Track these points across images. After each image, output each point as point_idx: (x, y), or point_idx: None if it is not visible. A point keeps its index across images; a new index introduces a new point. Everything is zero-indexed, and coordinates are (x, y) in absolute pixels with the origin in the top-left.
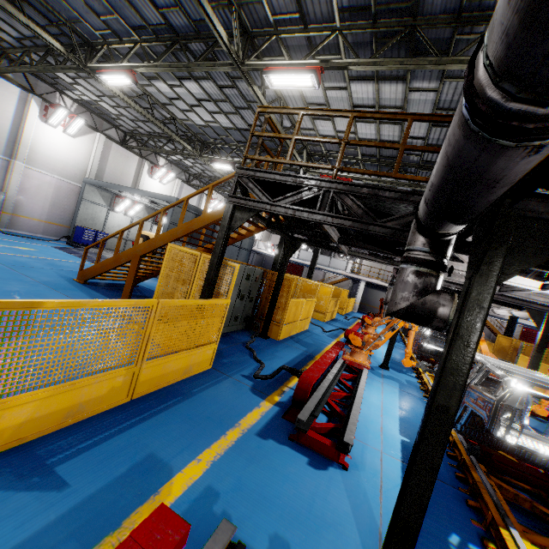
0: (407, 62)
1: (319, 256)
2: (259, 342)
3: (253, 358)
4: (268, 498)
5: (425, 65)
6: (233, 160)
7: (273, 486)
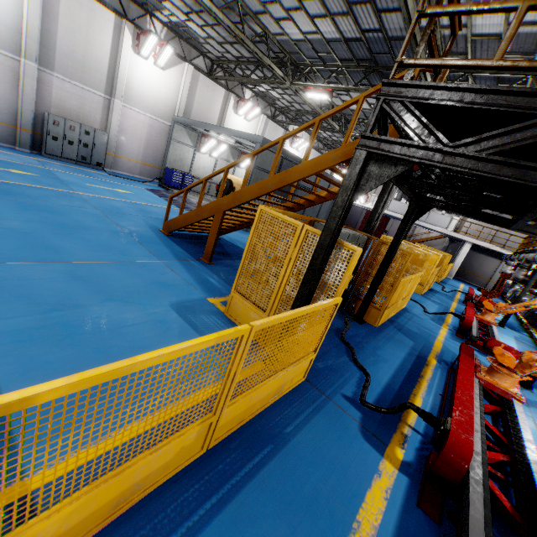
0: None
1: None
2: (354, 330)
3: (353, 362)
4: None
5: None
6: (332, 87)
7: None
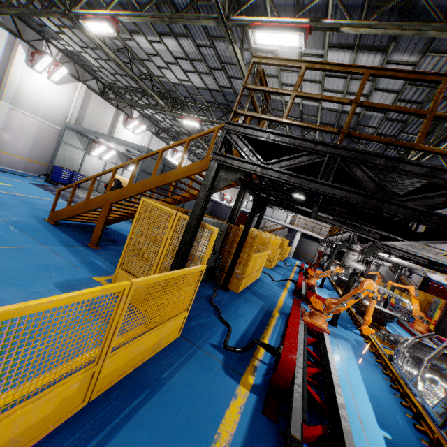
0: (405, 27)
1: None
2: (221, 296)
3: (219, 319)
4: None
5: (426, 31)
6: (201, 118)
7: None
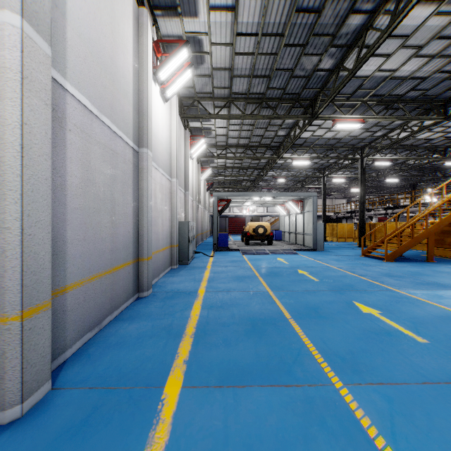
0: None
1: None
2: None
3: None
4: None
5: None
6: (310, 157)
7: None
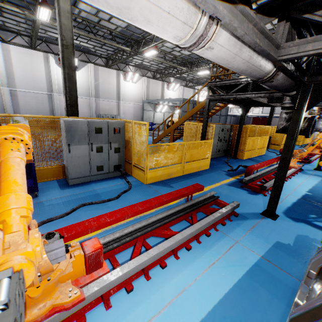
0: None
1: (279, 108)
2: (232, 160)
3: (228, 166)
4: (229, 197)
5: None
6: (209, 67)
7: (232, 195)
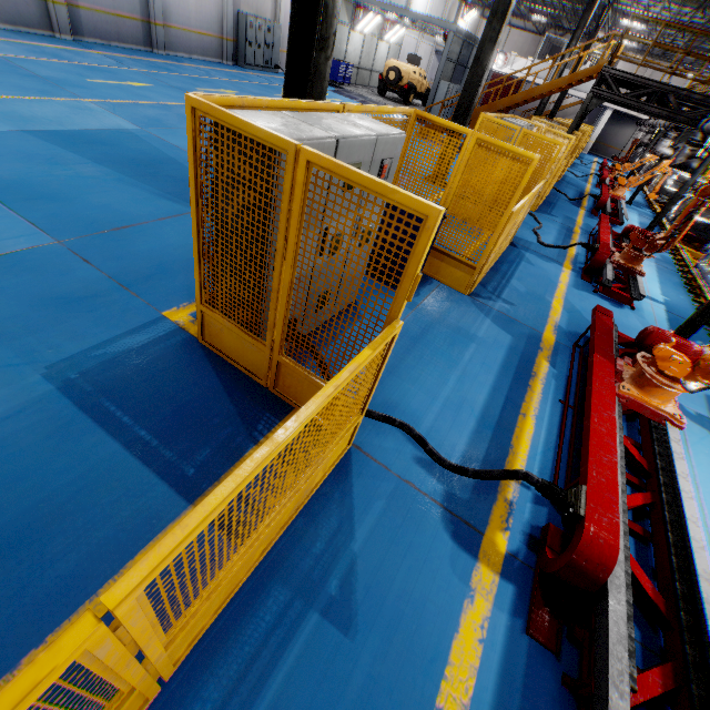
0: None
1: None
2: None
3: (558, 192)
4: None
5: None
6: None
7: None
